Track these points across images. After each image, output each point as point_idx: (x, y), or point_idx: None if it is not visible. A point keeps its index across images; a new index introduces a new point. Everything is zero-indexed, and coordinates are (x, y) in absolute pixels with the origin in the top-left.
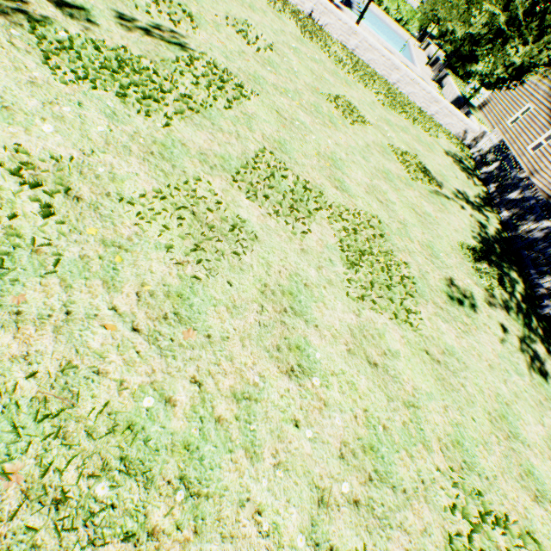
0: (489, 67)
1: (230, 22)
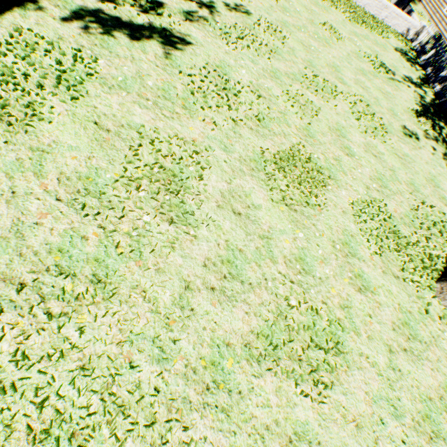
0: None
1: None
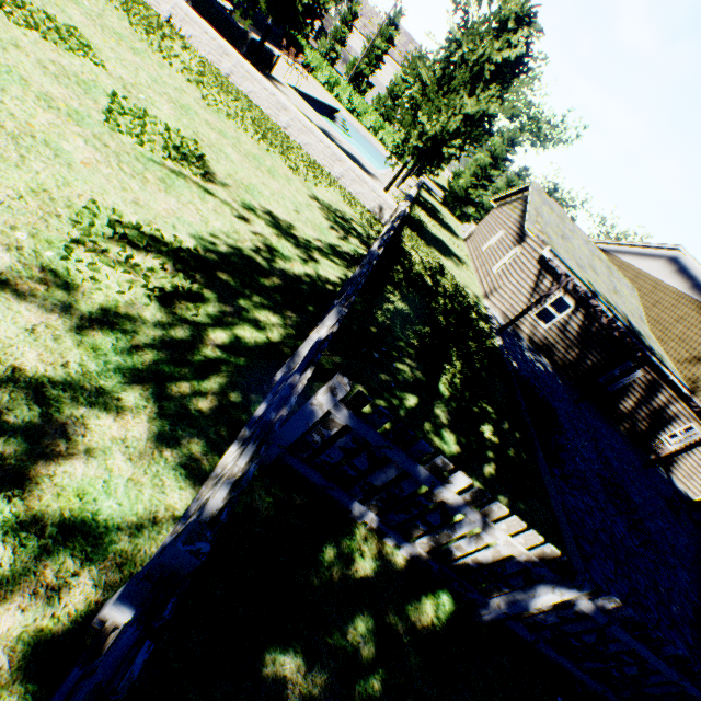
0: (404, 135)
1: None
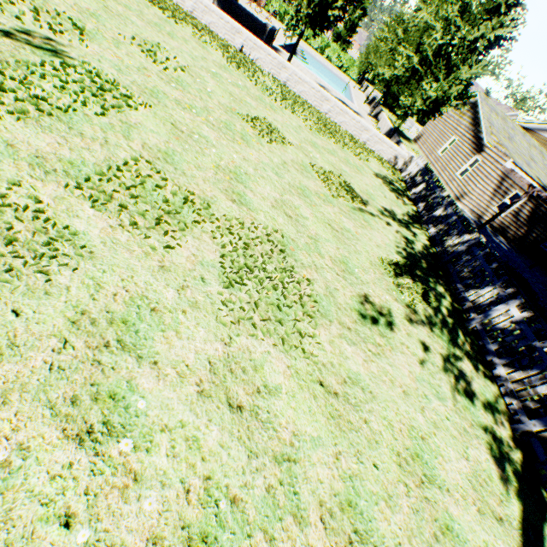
0: (410, 100)
1: (137, 42)
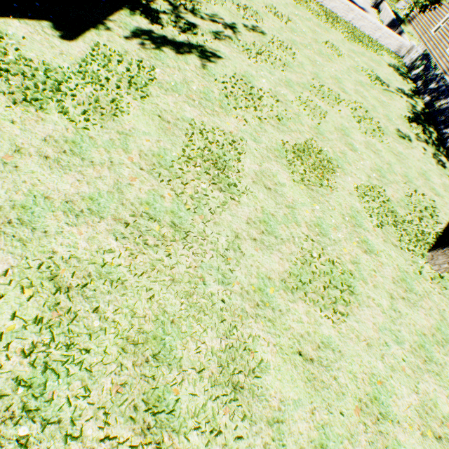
0: None
1: (267, 9)
